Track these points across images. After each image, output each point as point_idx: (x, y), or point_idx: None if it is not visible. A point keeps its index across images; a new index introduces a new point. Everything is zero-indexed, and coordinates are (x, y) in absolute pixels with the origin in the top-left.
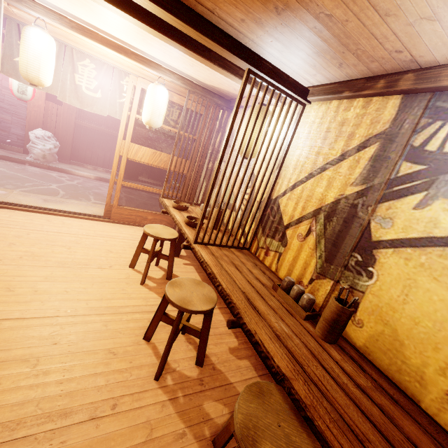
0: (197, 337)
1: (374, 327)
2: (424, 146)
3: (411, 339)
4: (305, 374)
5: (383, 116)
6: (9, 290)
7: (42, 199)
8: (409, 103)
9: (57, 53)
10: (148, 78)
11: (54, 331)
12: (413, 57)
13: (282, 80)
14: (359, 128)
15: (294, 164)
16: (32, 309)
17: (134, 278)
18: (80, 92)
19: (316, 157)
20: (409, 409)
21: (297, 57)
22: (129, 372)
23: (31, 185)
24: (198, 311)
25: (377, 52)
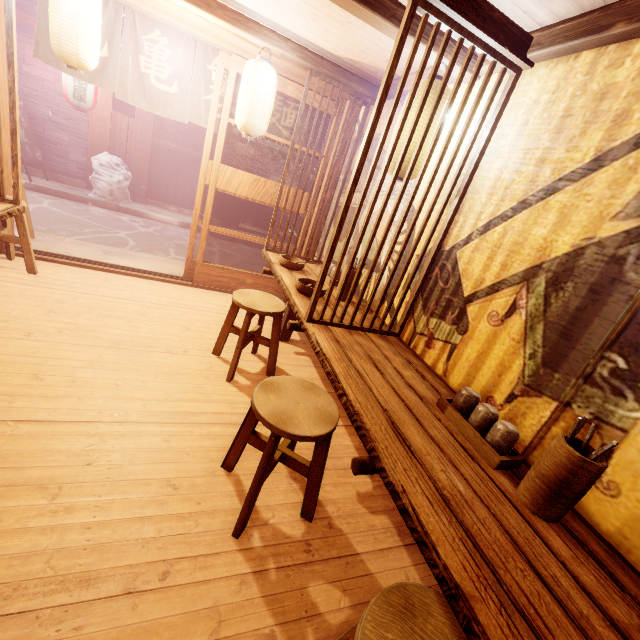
0: (304, 475)
1: None
2: None
3: None
4: (501, 589)
5: None
6: (36, 378)
7: (102, 251)
8: None
9: (112, 22)
10: (246, 55)
11: (90, 444)
12: None
13: (480, 16)
14: None
15: (490, 185)
16: (64, 409)
17: (218, 371)
18: (148, 84)
19: (536, 170)
20: None
21: None
22: (194, 519)
23: (92, 232)
24: (304, 436)
25: None
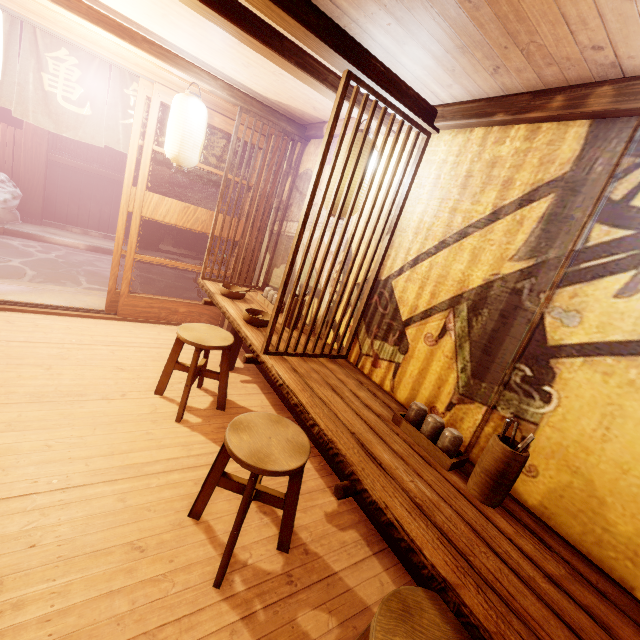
0: (280, 508)
1: (555, 478)
2: (629, 200)
3: (618, 495)
4: (474, 573)
5: (561, 153)
6: None
7: None
8: (603, 134)
9: (6, 35)
10: (170, 85)
11: (29, 522)
12: (617, 59)
13: (399, 92)
14: (521, 171)
15: (415, 226)
16: None
17: (165, 412)
18: (54, 104)
19: (450, 216)
20: (623, 605)
21: (428, 55)
22: (169, 579)
23: None
24: (284, 471)
25: (562, 48)
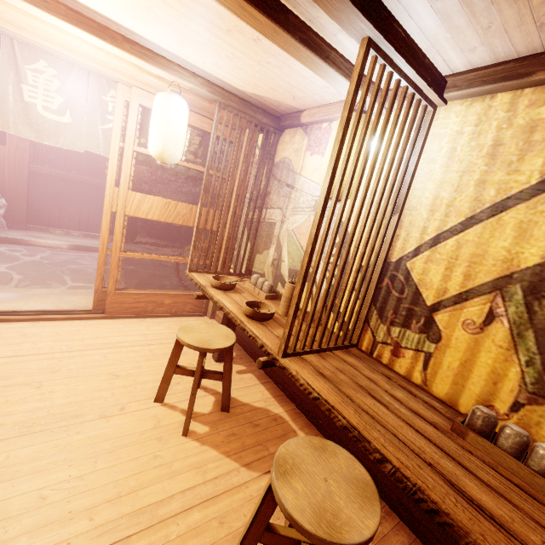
0: None
1: None
2: None
3: None
4: None
5: None
6: None
7: None
8: None
9: None
10: (148, 88)
11: None
12: None
13: (416, 61)
14: None
15: (428, 203)
16: None
17: (169, 424)
18: (34, 114)
19: (478, 190)
20: None
21: (463, 11)
22: None
23: None
24: (366, 540)
25: None
